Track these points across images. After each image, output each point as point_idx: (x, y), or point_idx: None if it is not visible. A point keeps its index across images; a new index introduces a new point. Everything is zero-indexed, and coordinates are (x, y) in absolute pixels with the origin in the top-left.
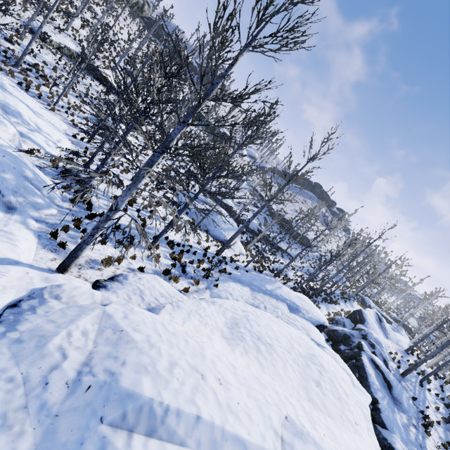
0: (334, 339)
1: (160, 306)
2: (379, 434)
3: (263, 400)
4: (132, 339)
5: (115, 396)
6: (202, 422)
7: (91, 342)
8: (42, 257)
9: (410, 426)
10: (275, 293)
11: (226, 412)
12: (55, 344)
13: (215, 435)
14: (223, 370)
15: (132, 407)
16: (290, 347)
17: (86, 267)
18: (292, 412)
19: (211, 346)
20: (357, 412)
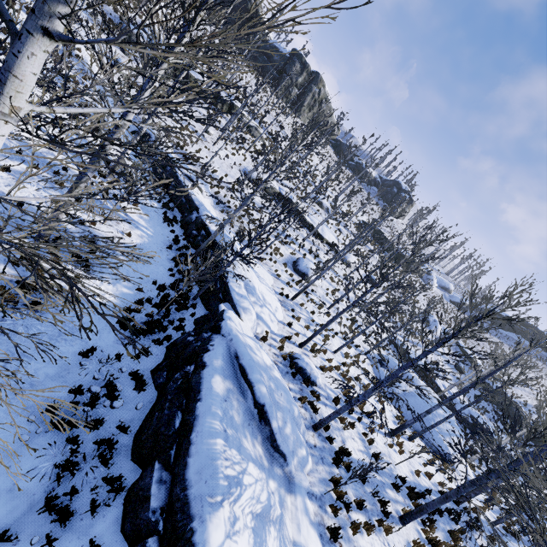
0: None
1: None
2: None
3: None
4: None
5: None
6: None
7: None
8: None
9: None
10: None
11: None
12: None
13: None
14: None
15: None
16: None
17: None
18: None
19: None
20: None
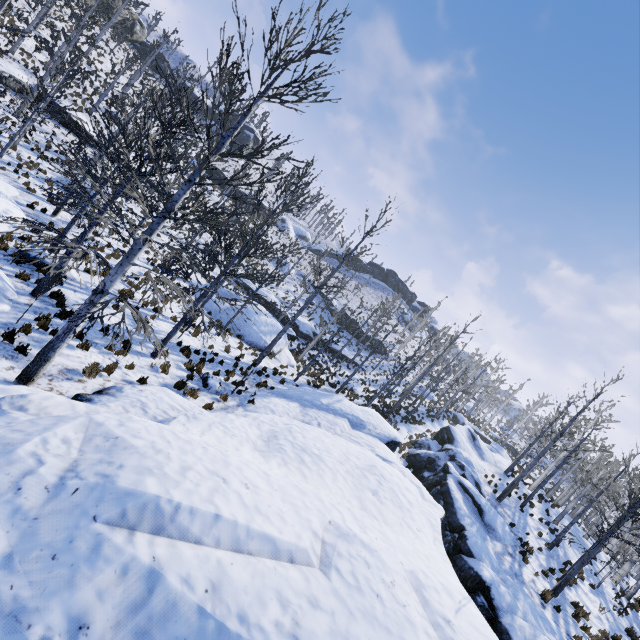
0: (416, 466)
1: (170, 418)
2: (465, 564)
3: (302, 505)
4: (131, 445)
5: (111, 496)
6: (222, 521)
7: (76, 450)
8: None
9: (505, 554)
10: (334, 407)
11: (253, 513)
12: (26, 450)
13: (238, 533)
14: (252, 477)
15: (133, 505)
16: (345, 459)
17: (60, 378)
18: (338, 517)
19: (238, 455)
20: (421, 519)
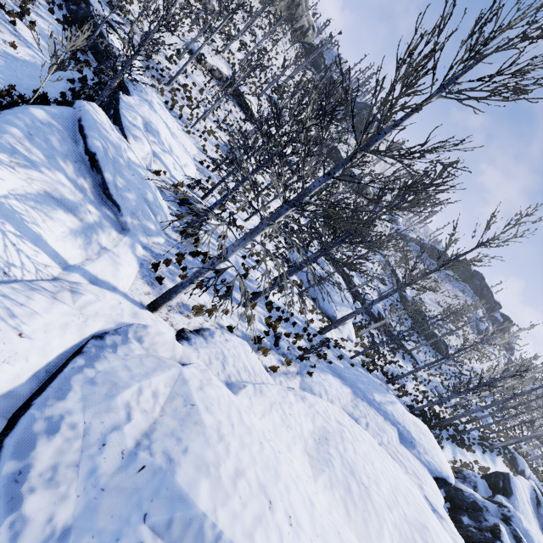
0: (454, 502)
1: (241, 384)
2: None
3: None
4: (201, 421)
5: (166, 493)
6: None
7: (159, 407)
8: (138, 288)
9: None
10: (385, 409)
11: None
12: (123, 399)
13: None
14: (297, 505)
15: (181, 516)
16: (393, 501)
17: (175, 310)
18: None
19: (289, 461)
20: None
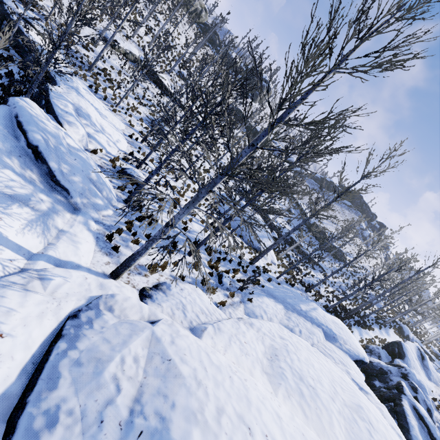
0: (367, 372)
1: (202, 327)
2: None
3: None
4: (180, 373)
5: None
6: None
7: (141, 370)
8: (98, 260)
9: None
10: (311, 315)
11: None
12: (110, 373)
13: None
14: (269, 422)
15: None
16: (333, 392)
17: (134, 273)
18: None
19: (254, 386)
20: None
